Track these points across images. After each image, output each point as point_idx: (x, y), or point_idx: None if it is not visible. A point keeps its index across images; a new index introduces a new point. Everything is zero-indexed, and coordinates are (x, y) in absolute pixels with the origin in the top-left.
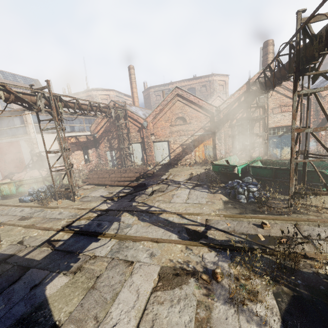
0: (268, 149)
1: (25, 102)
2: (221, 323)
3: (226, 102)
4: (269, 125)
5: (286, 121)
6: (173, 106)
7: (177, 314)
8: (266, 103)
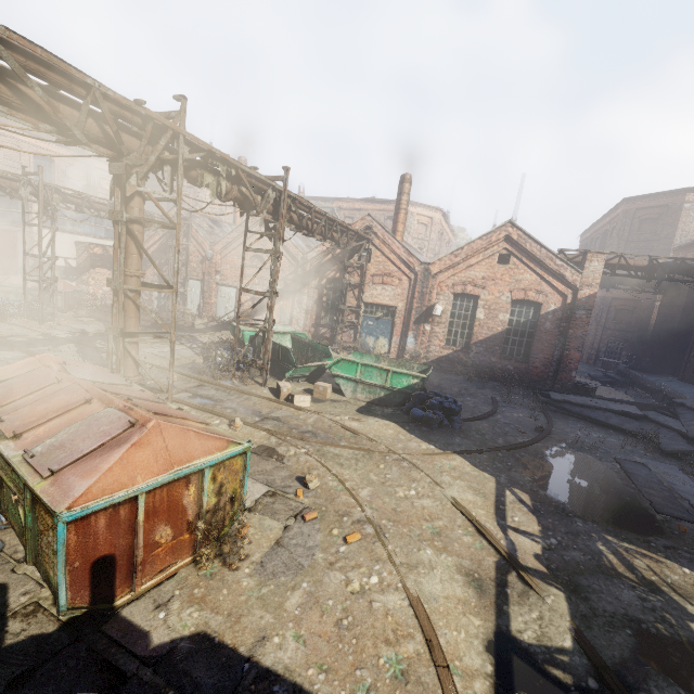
0: (361, 334)
1: (3, 187)
2: None
3: (317, 249)
4: (366, 299)
5: (387, 298)
6: (253, 238)
7: None
8: (366, 265)
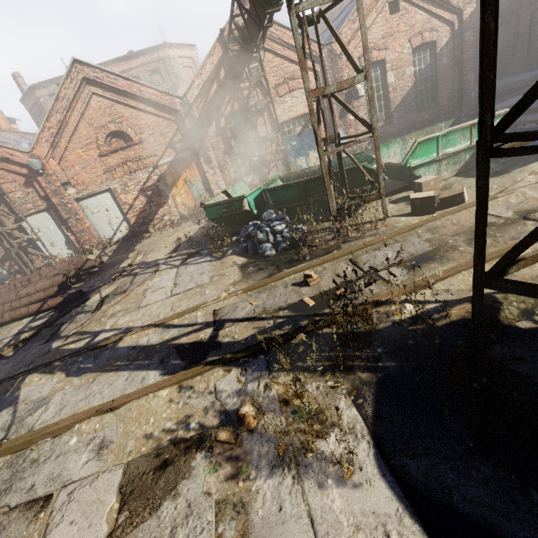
0: (289, 161)
1: None
2: (272, 527)
3: (196, 84)
4: (280, 119)
5: (301, 106)
6: (89, 110)
7: None
8: (263, 77)
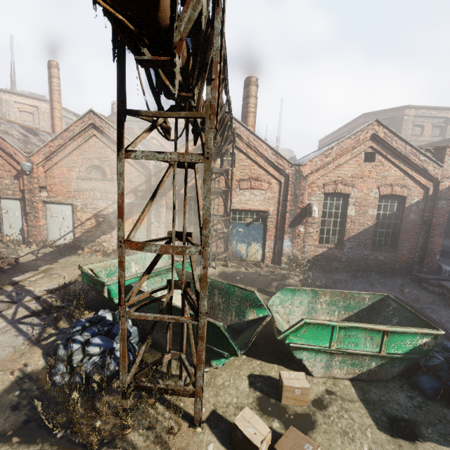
0: (231, 242)
1: None
2: None
3: None
4: (234, 206)
5: (257, 203)
6: (86, 145)
7: None
8: (231, 170)
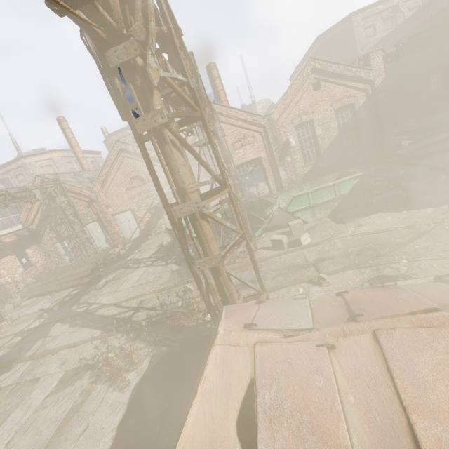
0: (244, 189)
1: None
2: (91, 401)
3: None
4: (236, 163)
5: (251, 154)
6: (122, 165)
7: (55, 411)
8: (224, 139)
